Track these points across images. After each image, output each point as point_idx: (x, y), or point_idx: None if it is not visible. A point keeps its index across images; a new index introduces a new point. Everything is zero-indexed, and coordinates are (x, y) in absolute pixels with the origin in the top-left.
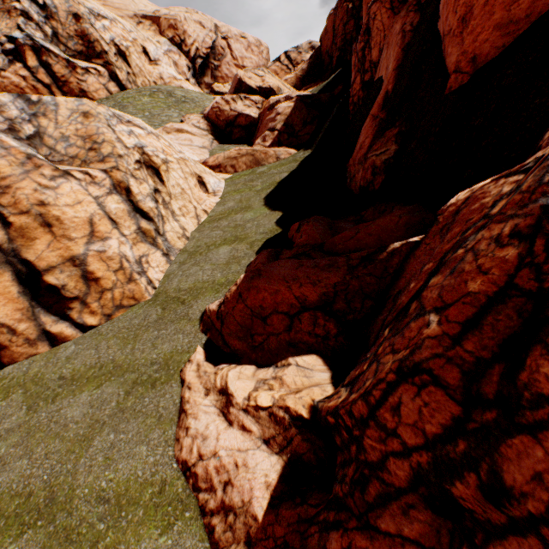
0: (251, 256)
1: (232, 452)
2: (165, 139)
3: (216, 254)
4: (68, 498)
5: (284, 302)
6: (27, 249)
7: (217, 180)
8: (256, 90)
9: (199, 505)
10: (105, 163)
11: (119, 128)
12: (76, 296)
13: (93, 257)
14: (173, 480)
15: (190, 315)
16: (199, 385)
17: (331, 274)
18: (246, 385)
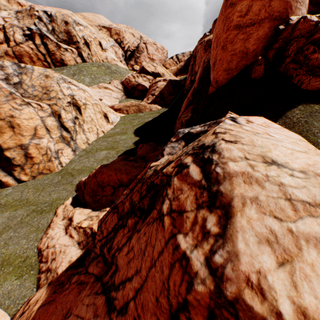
0: (115, 157)
1: (61, 246)
2: (88, 92)
3: (99, 154)
4: None
5: (113, 180)
6: None
7: (116, 116)
8: (151, 73)
9: (39, 269)
10: (50, 101)
11: (63, 85)
12: (19, 164)
13: (32, 146)
14: (32, 257)
15: (73, 182)
16: (61, 215)
17: (136, 170)
18: (82, 217)
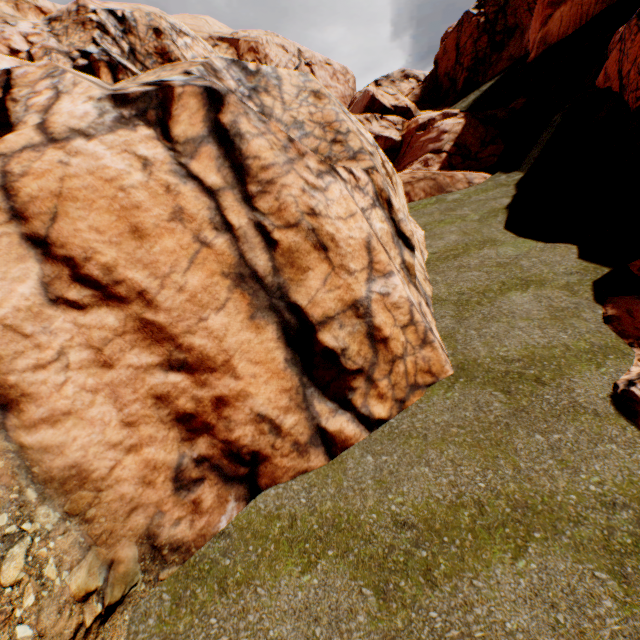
0: (591, 306)
1: None
2: None
3: (512, 304)
4: None
5: None
6: (296, 286)
7: None
8: (391, 110)
9: None
10: (357, 161)
11: (352, 117)
12: (359, 367)
13: (375, 303)
14: None
15: (587, 405)
16: None
17: None
18: None
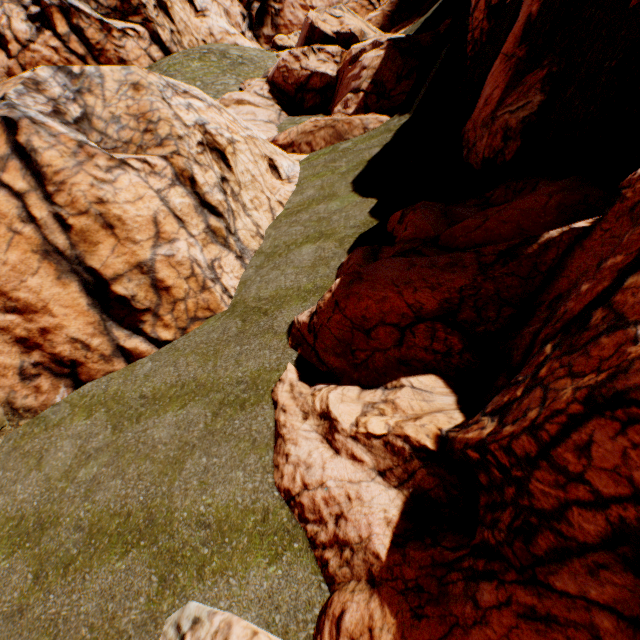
0: (342, 255)
1: (342, 483)
2: (228, 112)
3: (298, 255)
4: (167, 521)
5: (393, 311)
6: (91, 255)
7: (291, 163)
8: (333, 38)
9: (308, 537)
10: (163, 147)
11: (175, 101)
12: (147, 308)
13: (161, 263)
14: (276, 509)
15: (276, 328)
16: (295, 408)
17: (455, 276)
18: (351, 409)
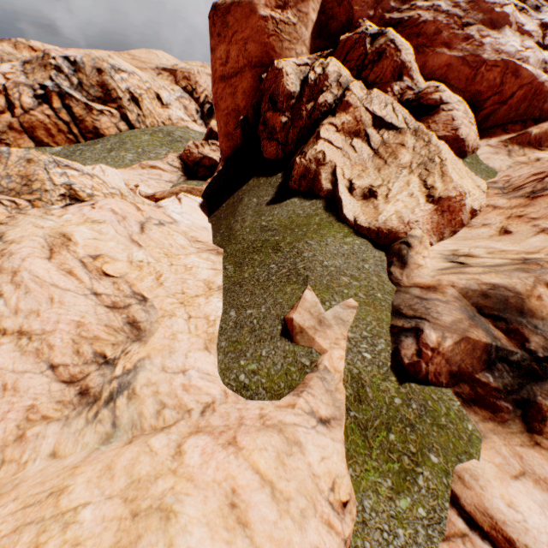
0: None
1: None
2: (100, 178)
3: None
4: None
5: None
6: None
7: None
8: None
9: None
10: (33, 195)
11: (54, 170)
12: None
13: None
14: None
15: None
16: None
17: None
18: None
